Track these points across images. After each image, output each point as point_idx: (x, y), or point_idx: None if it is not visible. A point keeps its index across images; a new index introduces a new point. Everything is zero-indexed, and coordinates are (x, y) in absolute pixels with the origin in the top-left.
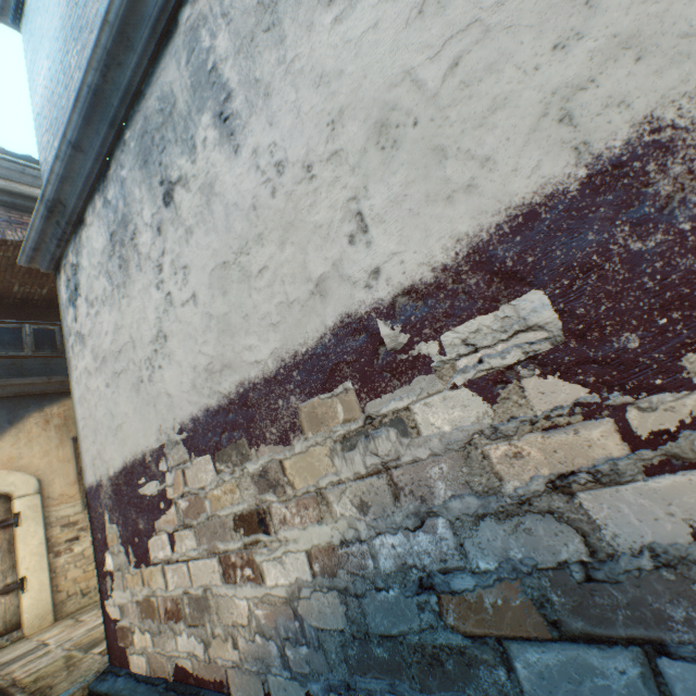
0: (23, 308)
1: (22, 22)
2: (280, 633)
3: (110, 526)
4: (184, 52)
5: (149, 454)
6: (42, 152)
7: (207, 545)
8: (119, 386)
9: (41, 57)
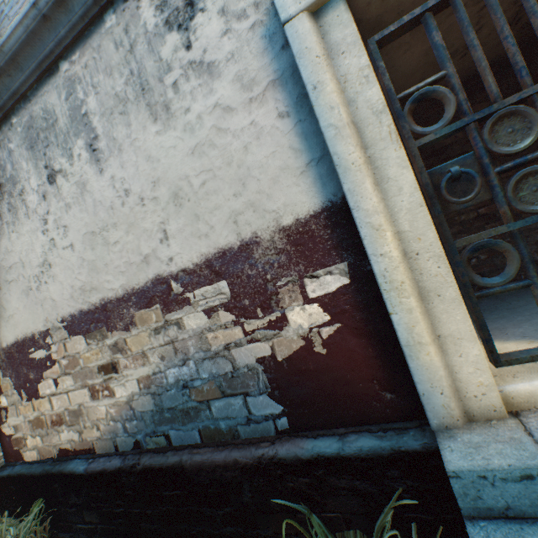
0: None
1: None
2: (123, 417)
3: (4, 379)
4: (64, 91)
5: (38, 334)
6: None
7: (81, 382)
8: (10, 290)
9: None
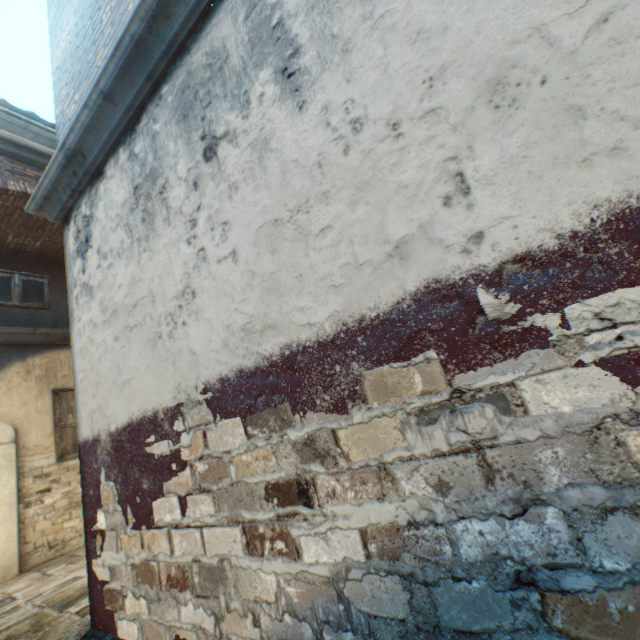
0: (14, 258)
1: None
2: (317, 615)
3: (106, 483)
4: (242, 8)
5: (162, 412)
6: (59, 105)
7: (228, 512)
8: (130, 340)
9: (67, 13)
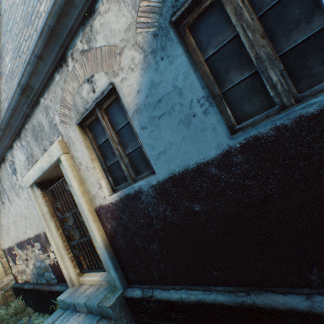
0: None
1: None
2: (33, 273)
3: (9, 257)
4: None
5: (12, 246)
6: None
7: (23, 262)
8: (4, 232)
9: None
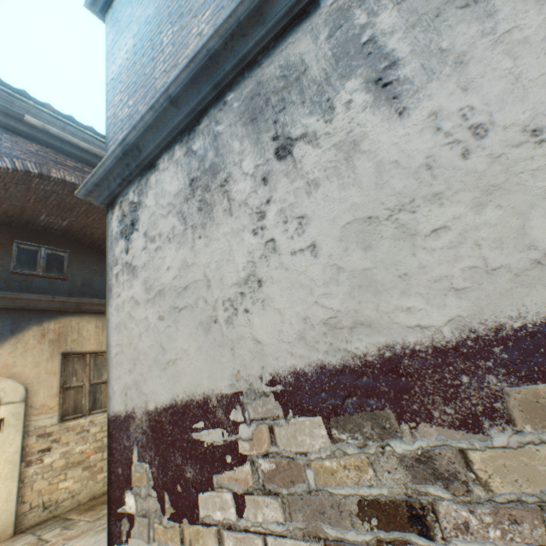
0: (42, 234)
1: (108, 12)
2: None
3: (138, 464)
4: (324, 28)
5: (214, 398)
6: (111, 109)
7: (302, 523)
8: (177, 321)
9: (126, 36)
